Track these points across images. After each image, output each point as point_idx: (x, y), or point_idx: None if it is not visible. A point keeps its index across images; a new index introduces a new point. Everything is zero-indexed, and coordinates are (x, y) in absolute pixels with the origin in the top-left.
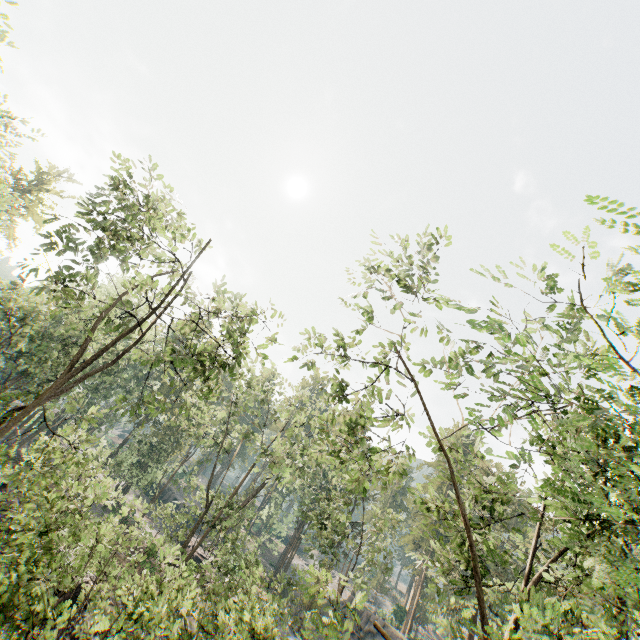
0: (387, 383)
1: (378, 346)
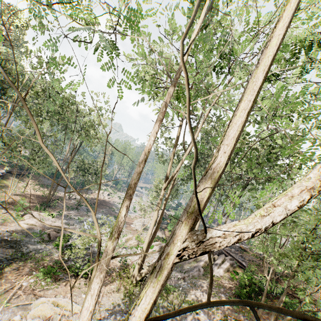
0: None
1: None
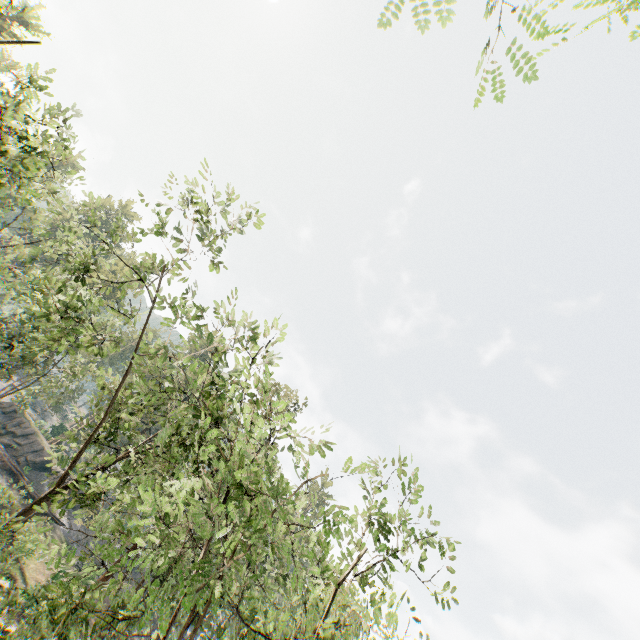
0: (149, 291)
1: (161, 263)
